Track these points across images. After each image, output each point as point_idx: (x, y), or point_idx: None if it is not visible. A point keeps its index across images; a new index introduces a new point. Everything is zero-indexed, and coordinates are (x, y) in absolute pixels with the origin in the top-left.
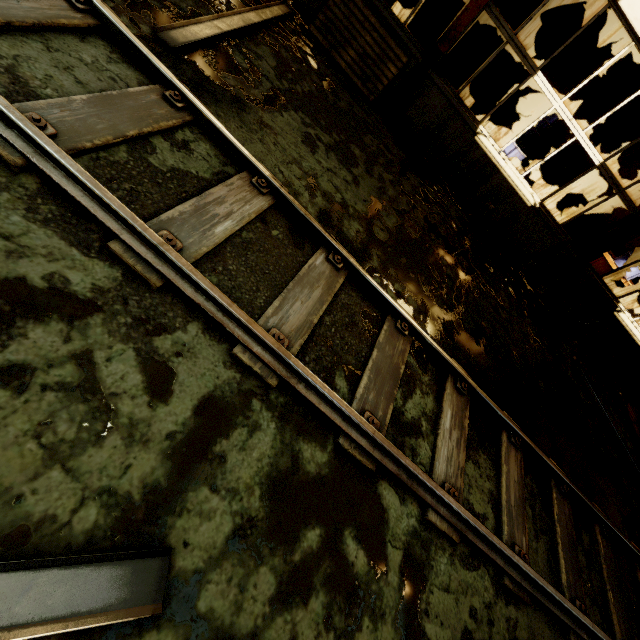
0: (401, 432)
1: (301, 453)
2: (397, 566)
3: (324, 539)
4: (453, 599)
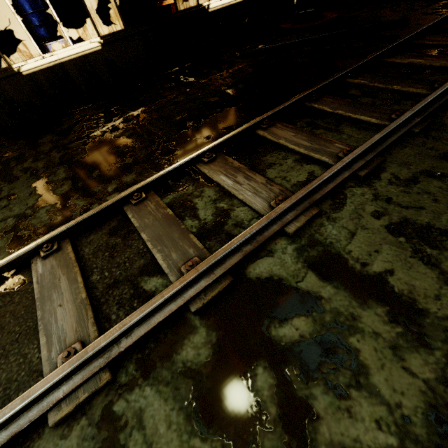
0: (218, 232)
1: (187, 362)
2: (319, 282)
3: (269, 364)
4: (361, 231)
